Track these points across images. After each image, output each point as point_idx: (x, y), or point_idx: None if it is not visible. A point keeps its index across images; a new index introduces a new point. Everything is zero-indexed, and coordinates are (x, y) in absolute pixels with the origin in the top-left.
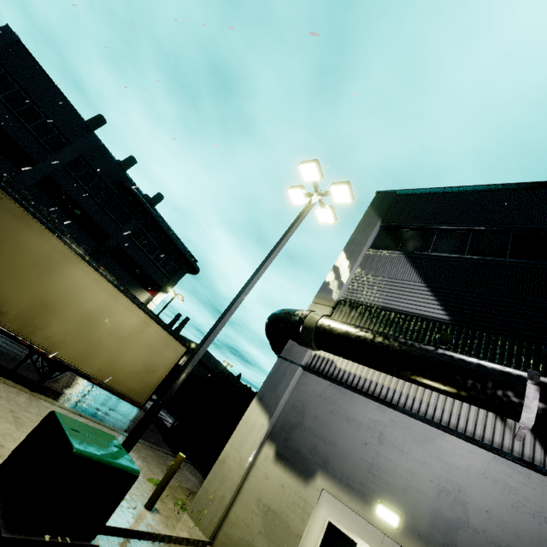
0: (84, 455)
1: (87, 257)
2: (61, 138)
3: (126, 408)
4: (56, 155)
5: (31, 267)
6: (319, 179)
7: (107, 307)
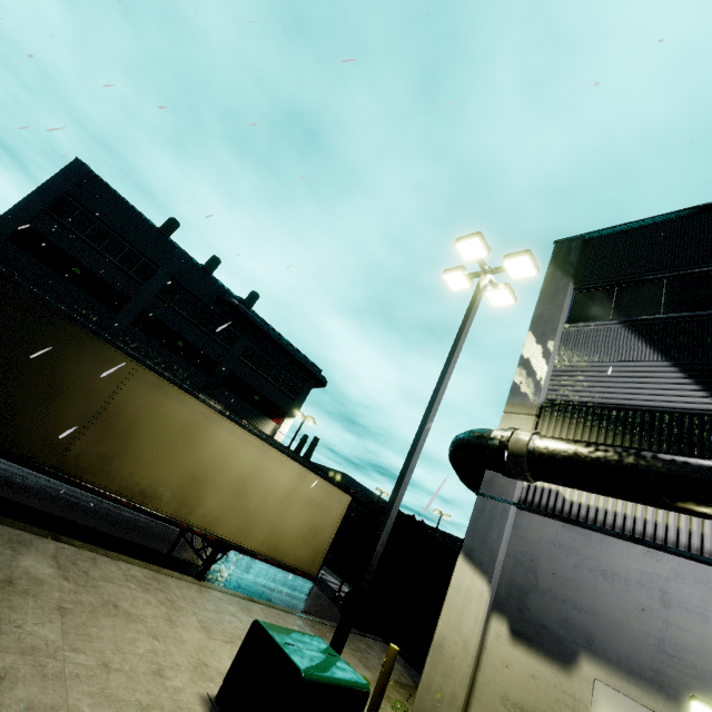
0: (313, 679)
1: (228, 413)
2: (149, 265)
3: (285, 575)
4: (148, 285)
5: (176, 438)
6: (485, 255)
7: (257, 465)
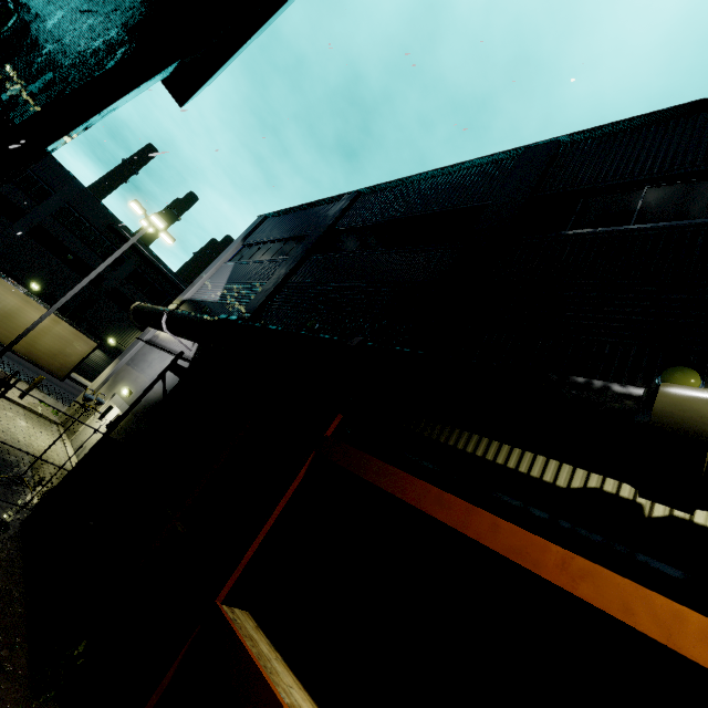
0: None
1: (1, 274)
2: (46, 189)
3: None
4: (44, 205)
5: None
6: (143, 212)
7: (21, 307)
